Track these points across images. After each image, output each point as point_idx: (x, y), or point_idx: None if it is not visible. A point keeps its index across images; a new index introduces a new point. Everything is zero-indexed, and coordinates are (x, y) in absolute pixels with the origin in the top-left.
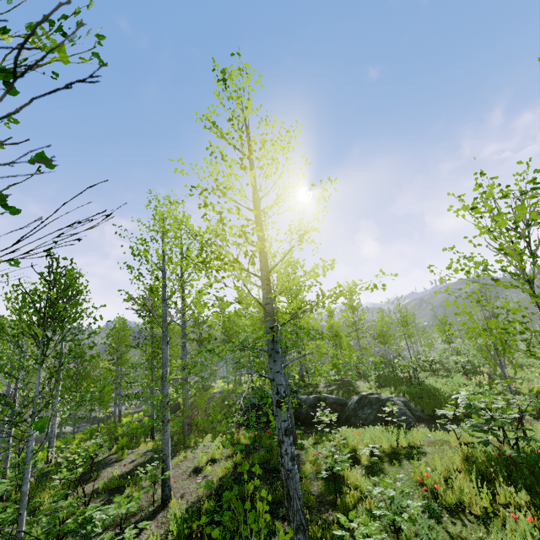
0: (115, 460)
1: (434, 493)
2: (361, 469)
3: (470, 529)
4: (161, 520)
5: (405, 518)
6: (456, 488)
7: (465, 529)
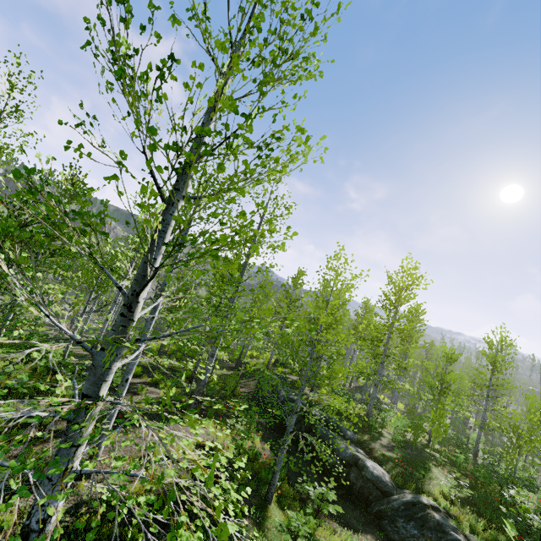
0: (136, 390)
1: None
2: None
3: None
4: None
5: None
6: None
7: None
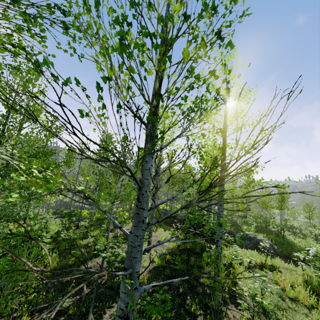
0: None
1: (283, 289)
2: (243, 267)
3: (300, 308)
4: (148, 256)
5: (268, 290)
6: (296, 290)
7: (297, 307)
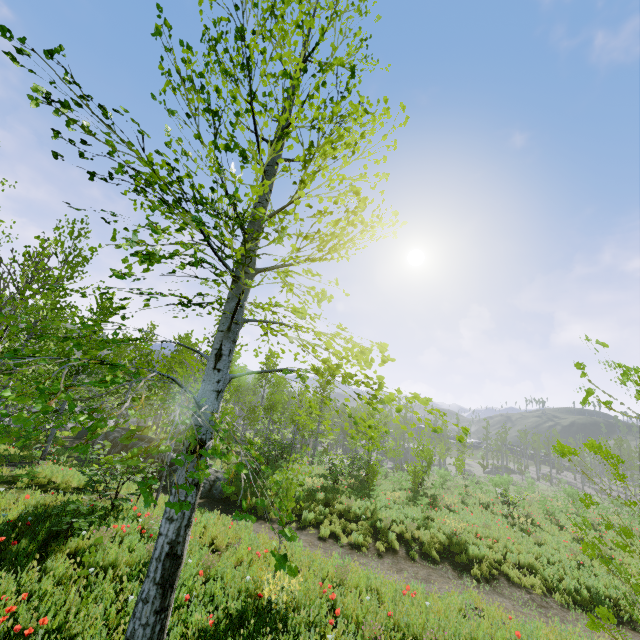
0: None
1: None
2: (3, 486)
3: None
4: None
5: None
6: None
7: None
